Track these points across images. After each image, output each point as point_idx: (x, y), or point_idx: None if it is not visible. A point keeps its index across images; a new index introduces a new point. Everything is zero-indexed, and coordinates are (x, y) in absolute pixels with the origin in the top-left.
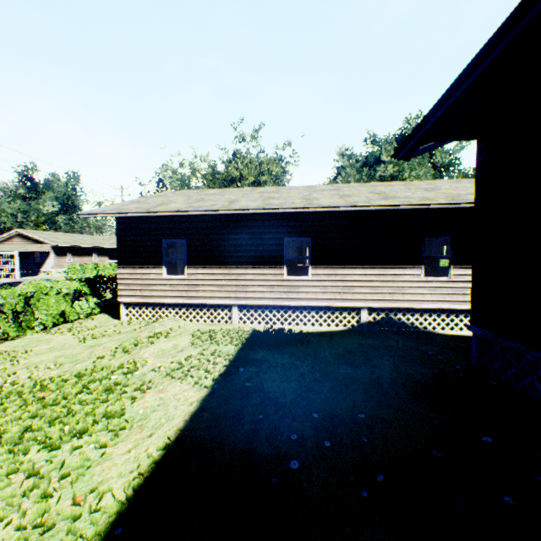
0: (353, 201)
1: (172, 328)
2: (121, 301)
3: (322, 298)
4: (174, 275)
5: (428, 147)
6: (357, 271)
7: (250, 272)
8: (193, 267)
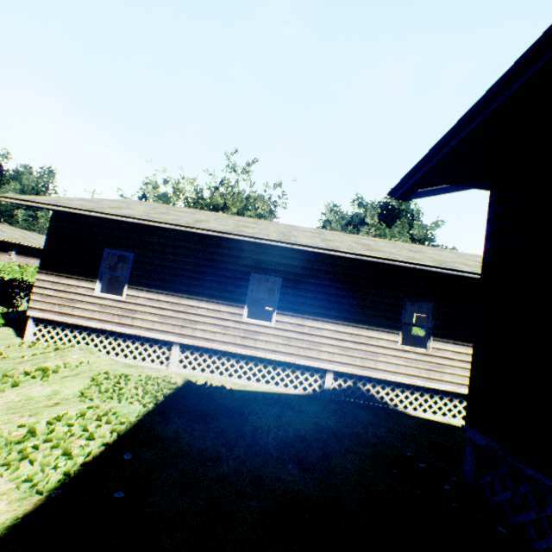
0: (335, 246)
1: (70, 363)
2: (31, 315)
3: (283, 352)
4: (119, 294)
5: (432, 191)
6: (329, 326)
7: (204, 306)
8: (135, 288)
